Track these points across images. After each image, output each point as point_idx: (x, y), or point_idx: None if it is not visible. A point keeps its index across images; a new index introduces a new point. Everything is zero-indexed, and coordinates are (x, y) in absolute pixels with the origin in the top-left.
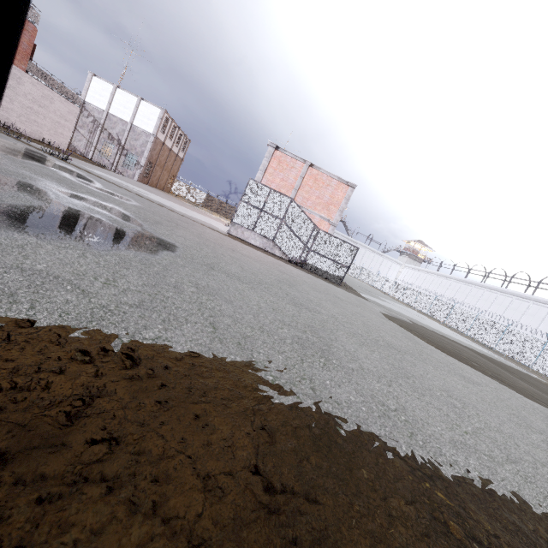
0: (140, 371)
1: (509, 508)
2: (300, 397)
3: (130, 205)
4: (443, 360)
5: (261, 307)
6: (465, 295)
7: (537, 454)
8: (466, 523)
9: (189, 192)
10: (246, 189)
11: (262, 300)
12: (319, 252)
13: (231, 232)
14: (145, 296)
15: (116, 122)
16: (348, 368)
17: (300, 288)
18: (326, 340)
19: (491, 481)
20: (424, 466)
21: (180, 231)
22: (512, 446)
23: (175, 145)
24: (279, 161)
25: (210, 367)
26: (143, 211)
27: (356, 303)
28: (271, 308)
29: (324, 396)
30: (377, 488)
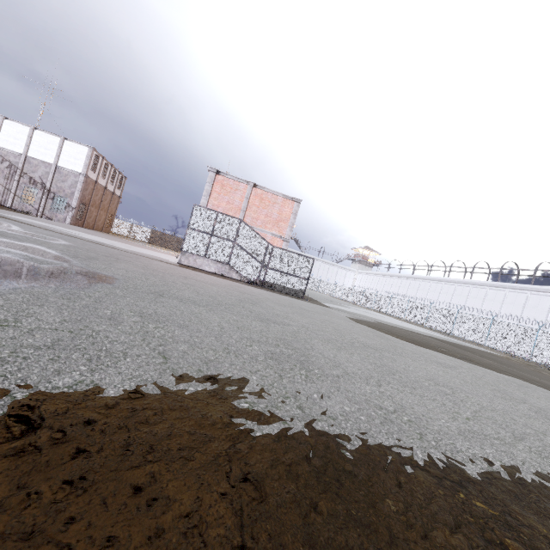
0: (39, 437)
1: (546, 496)
2: (288, 422)
3: (56, 244)
4: (416, 351)
5: (224, 328)
6: (416, 290)
7: (533, 424)
8: (521, 535)
9: (132, 230)
10: (191, 216)
11: (224, 320)
12: (277, 268)
13: (182, 262)
14: (64, 334)
15: (38, 165)
16: (332, 376)
17: (264, 304)
18: (302, 350)
19: (515, 468)
20: (448, 471)
21: (120, 264)
22: (511, 422)
23: (110, 183)
24: (222, 185)
25: (159, 409)
26: (73, 249)
27: (322, 312)
28: (235, 327)
29: (316, 414)
30: (411, 522)
